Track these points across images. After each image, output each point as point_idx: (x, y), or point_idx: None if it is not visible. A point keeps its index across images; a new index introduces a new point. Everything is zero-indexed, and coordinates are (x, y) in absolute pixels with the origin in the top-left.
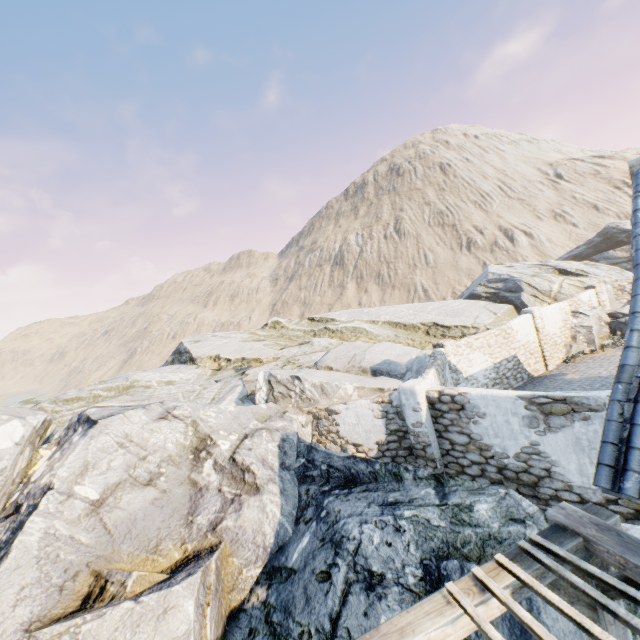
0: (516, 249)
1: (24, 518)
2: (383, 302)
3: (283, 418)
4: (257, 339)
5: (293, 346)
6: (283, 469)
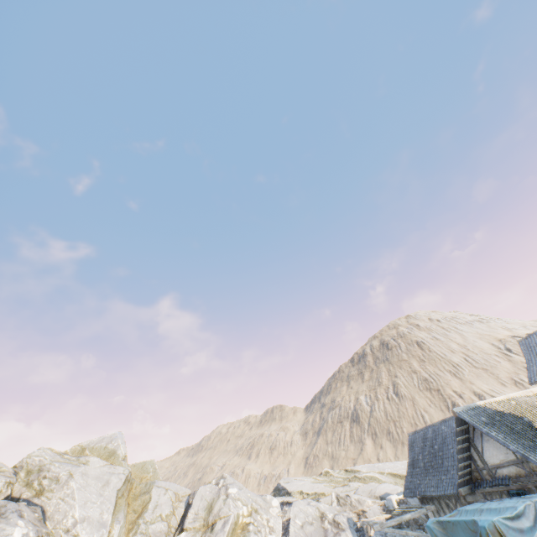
0: None
1: (286, 526)
2: (397, 457)
3: (346, 512)
4: (318, 482)
5: (339, 486)
6: (350, 527)
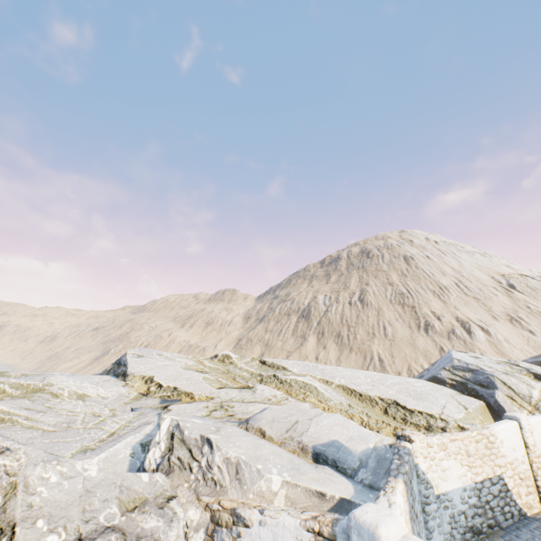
0: (473, 341)
1: None
2: (339, 361)
3: (162, 510)
4: (200, 369)
5: (233, 387)
6: None
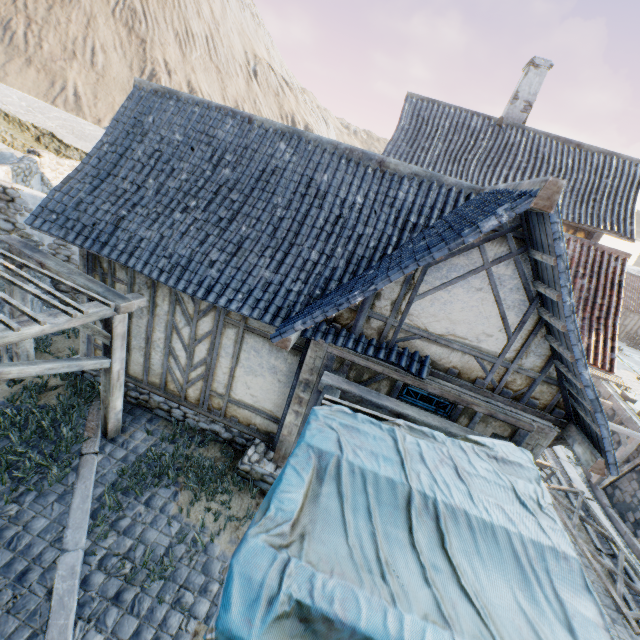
0: None
1: None
2: (4, 73)
3: None
4: None
5: None
6: None
